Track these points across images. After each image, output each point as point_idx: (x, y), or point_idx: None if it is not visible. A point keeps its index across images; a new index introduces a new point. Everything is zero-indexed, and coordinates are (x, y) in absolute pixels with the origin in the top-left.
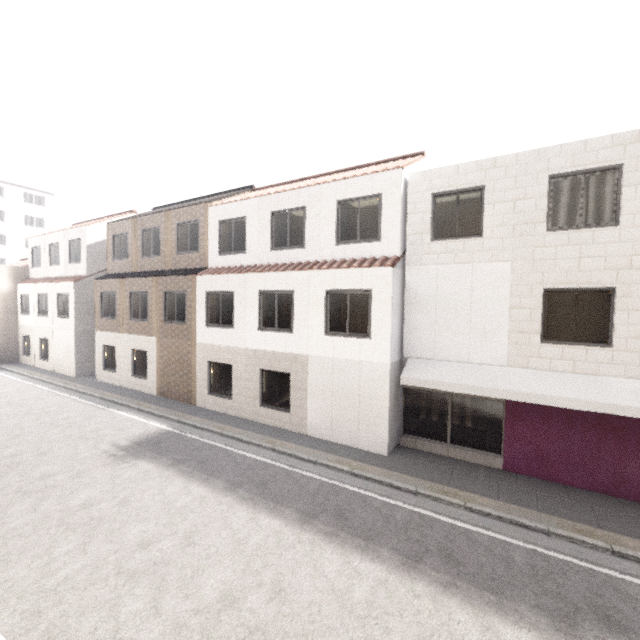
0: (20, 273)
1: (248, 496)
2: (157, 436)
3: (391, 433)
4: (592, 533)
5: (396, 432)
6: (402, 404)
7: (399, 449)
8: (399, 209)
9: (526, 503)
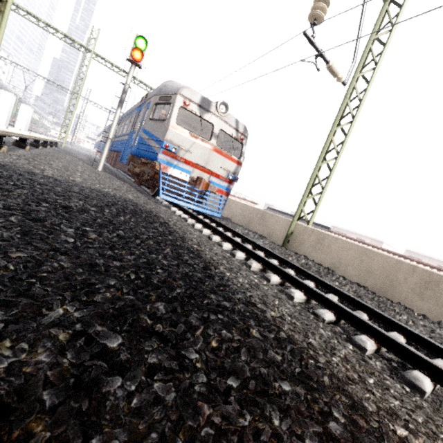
0: None
1: None
2: None
3: None
4: None
5: None
6: None
7: None
8: None
9: None
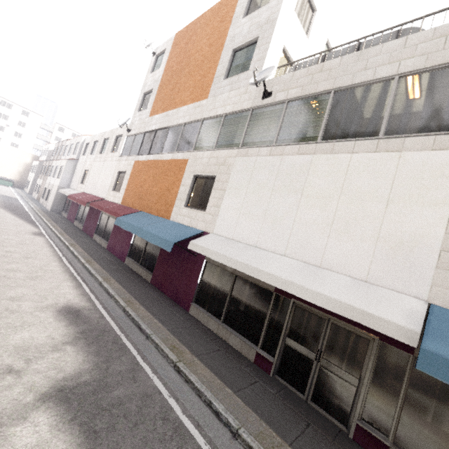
0: (36, 158)
1: (2, 199)
2: (12, 197)
3: (56, 207)
4: (45, 216)
5: (61, 210)
6: (65, 202)
7: (58, 213)
8: (80, 146)
9: (49, 215)
